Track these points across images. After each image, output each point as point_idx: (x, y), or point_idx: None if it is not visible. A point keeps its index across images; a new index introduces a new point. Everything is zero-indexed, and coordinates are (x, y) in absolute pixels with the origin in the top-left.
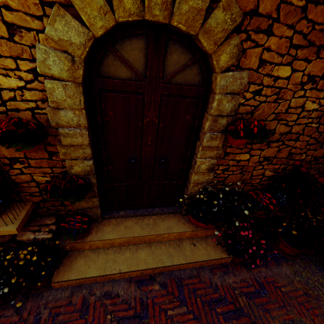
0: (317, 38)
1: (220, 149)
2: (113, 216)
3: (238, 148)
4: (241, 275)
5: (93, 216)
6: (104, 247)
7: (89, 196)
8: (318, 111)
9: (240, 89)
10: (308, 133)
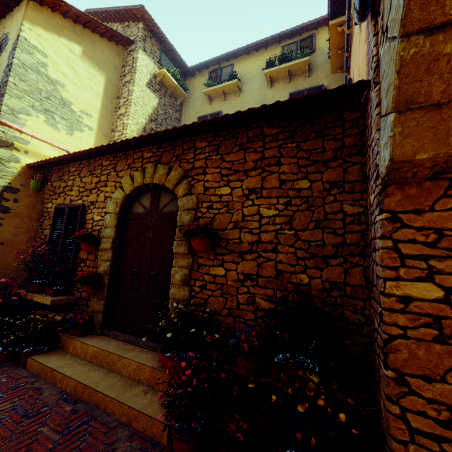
0: (239, 167)
1: (190, 258)
2: (110, 334)
3: (210, 259)
4: None
5: (96, 324)
6: (80, 355)
7: (101, 297)
8: (282, 216)
9: (193, 206)
10: (287, 242)
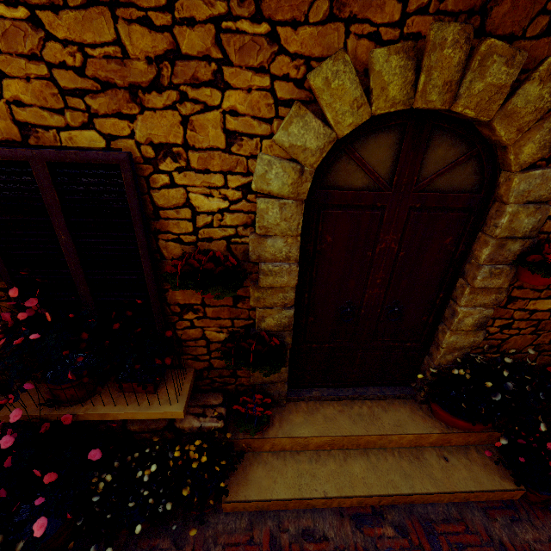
0: None
1: (503, 292)
2: (302, 398)
3: (534, 290)
4: (548, 527)
5: (275, 397)
6: (291, 449)
7: None
8: None
9: None
10: None
